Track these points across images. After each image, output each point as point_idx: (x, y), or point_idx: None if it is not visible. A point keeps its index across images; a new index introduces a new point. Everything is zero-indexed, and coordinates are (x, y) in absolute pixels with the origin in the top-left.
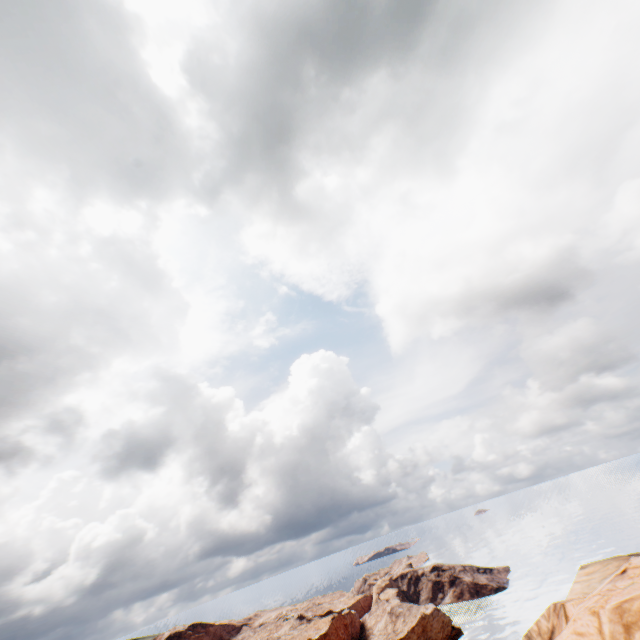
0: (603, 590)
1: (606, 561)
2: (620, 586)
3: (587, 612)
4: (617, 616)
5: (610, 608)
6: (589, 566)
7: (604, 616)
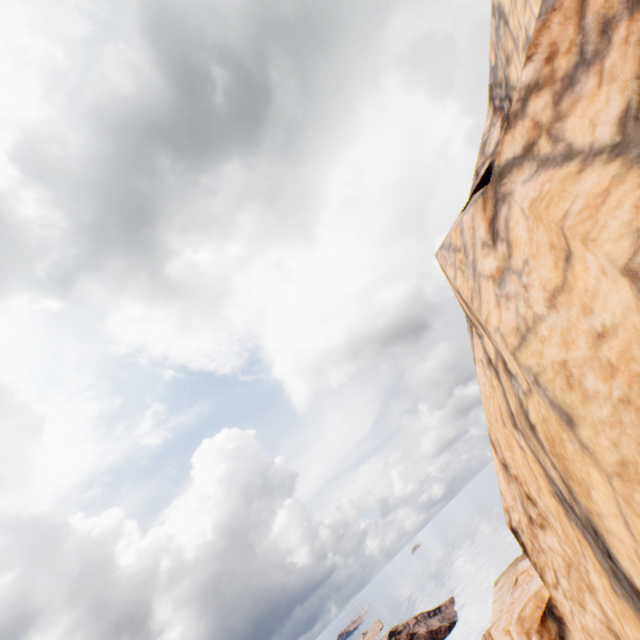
0: (508, 605)
1: (508, 570)
2: (516, 596)
3: (503, 633)
4: (520, 627)
5: (515, 621)
6: (499, 580)
7: (513, 631)
